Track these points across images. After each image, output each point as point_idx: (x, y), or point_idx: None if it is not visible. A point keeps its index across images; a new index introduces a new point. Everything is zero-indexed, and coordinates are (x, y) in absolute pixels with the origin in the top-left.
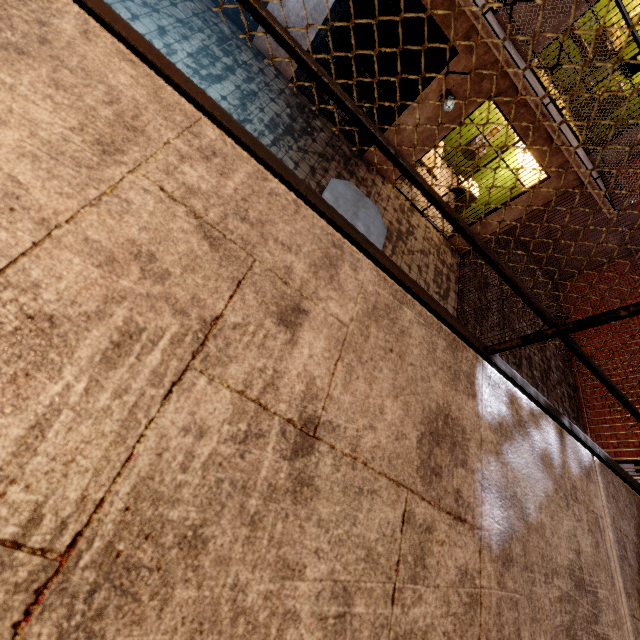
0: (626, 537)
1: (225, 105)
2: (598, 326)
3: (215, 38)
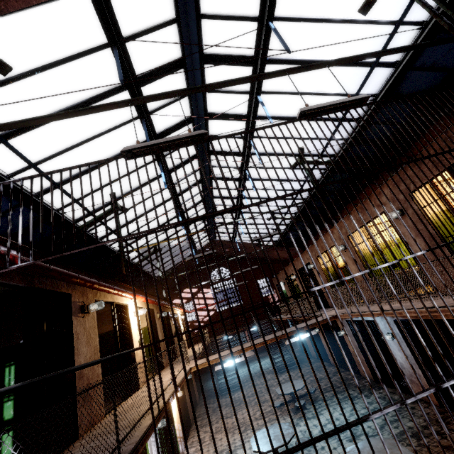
0: (154, 406)
1: (367, 429)
2: None
3: (385, 402)
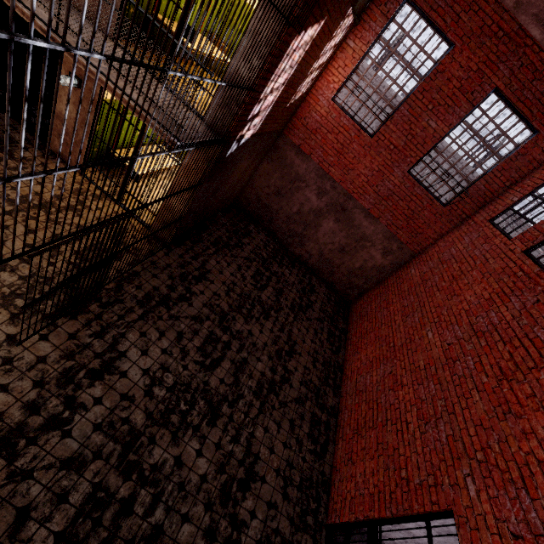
0: None
1: None
2: (367, 338)
3: None
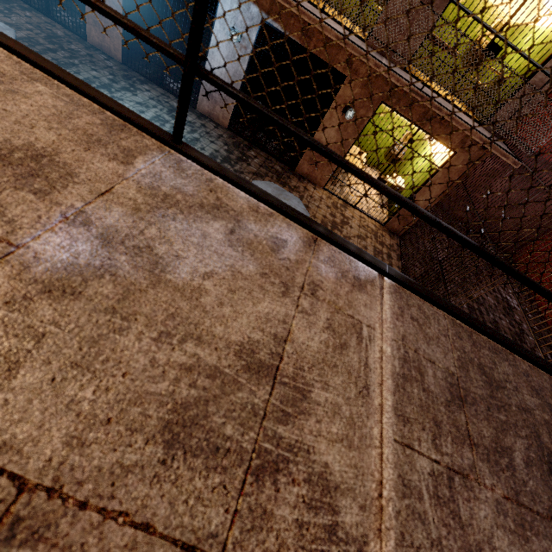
0: (430, 362)
1: None
2: None
3: (166, 110)
